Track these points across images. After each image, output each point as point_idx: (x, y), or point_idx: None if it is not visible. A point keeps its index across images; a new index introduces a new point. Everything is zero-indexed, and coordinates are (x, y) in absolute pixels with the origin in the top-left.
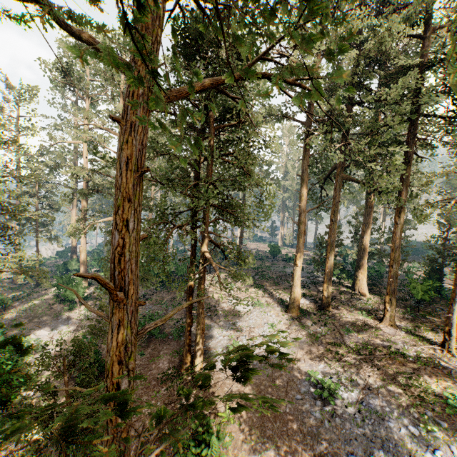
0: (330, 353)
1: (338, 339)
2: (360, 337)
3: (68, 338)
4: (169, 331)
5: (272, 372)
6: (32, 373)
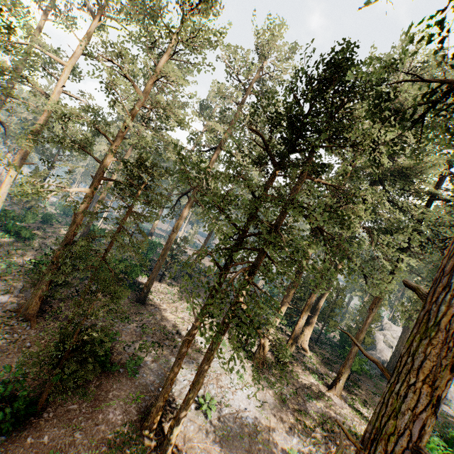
0: (299, 423)
1: (302, 406)
2: (319, 406)
3: None
4: (118, 360)
5: (250, 444)
6: None
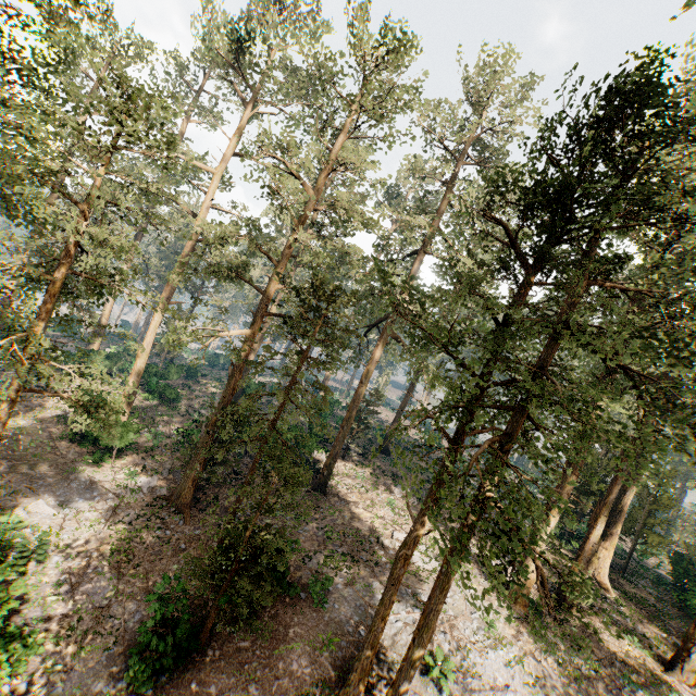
0: None
1: (615, 694)
2: None
3: (95, 538)
4: (297, 578)
5: None
6: (23, 620)
